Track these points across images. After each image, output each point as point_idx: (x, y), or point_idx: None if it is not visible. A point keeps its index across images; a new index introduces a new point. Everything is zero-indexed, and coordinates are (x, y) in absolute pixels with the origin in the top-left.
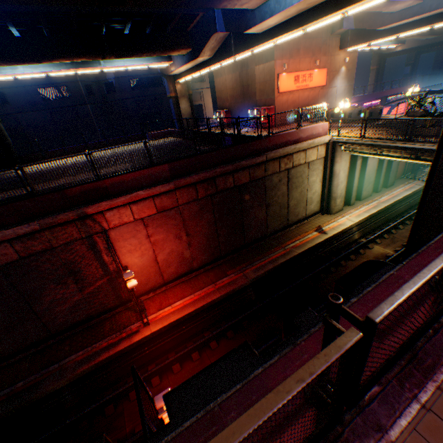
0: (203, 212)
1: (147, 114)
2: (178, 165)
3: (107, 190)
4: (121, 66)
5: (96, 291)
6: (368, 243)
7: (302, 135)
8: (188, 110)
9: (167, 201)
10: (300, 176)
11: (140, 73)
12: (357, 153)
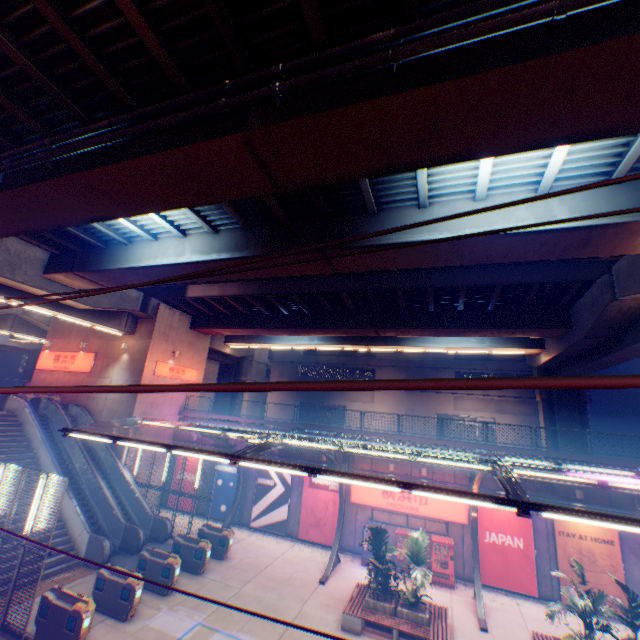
0: None
1: None
2: None
3: None
4: None
5: None
6: None
7: None
8: None
9: None
10: None
11: None
12: None
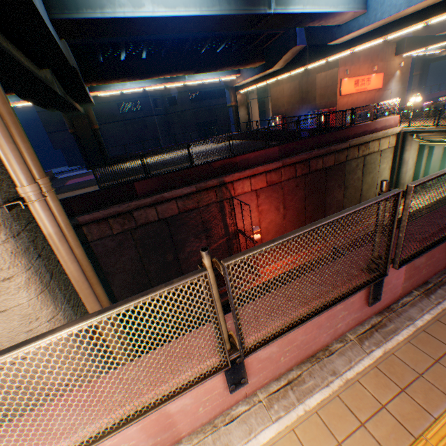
0: (297, 189)
1: (200, 124)
2: (284, 148)
3: (236, 165)
4: (200, 80)
5: (217, 248)
6: None
7: (377, 126)
8: (245, 117)
9: (274, 177)
10: (373, 162)
11: (198, 88)
12: (426, 142)
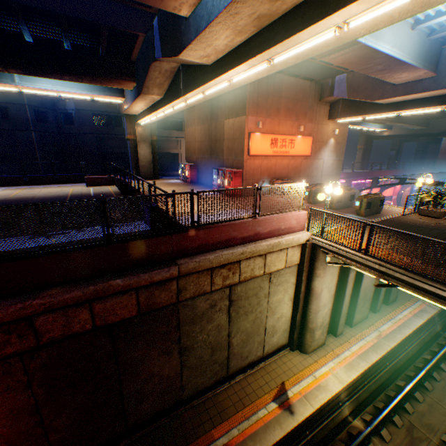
0: None
1: (113, 153)
2: None
3: None
4: (48, 90)
5: None
6: (368, 435)
7: (261, 228)
8: (149, 156)
9: None
10: (255, 293)
11: (108, 110)
12: (351, 265)
